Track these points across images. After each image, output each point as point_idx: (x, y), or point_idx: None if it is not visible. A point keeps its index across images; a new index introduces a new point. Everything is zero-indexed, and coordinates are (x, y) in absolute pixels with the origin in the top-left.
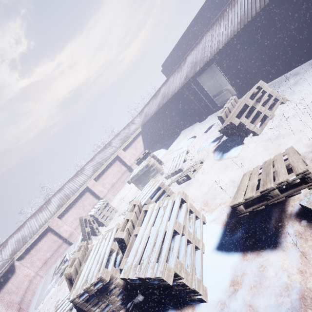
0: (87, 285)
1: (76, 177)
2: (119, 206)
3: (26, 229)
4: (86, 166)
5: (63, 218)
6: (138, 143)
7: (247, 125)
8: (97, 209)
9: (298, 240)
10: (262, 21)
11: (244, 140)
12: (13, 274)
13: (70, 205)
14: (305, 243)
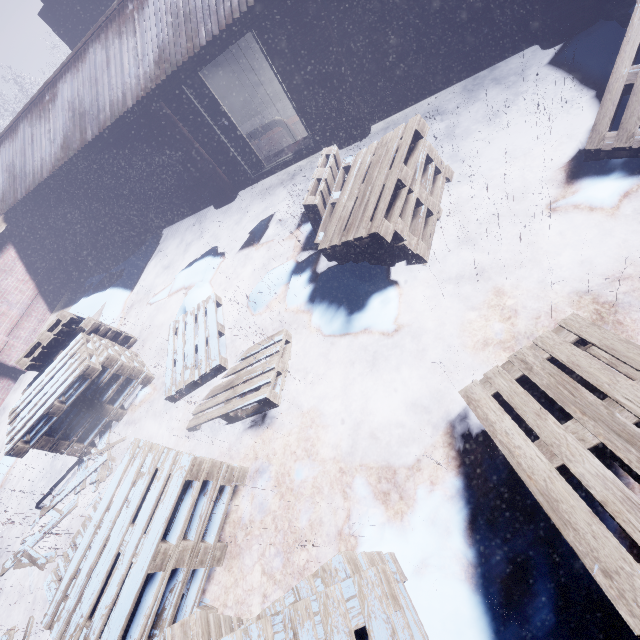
0: None
1: None
2: None
3: None
4: None
5: None
6: (7, 272)
7: (406, 239)
8: None
9: None
10: None
11: (391, 275)
12: None
13: None
14: None
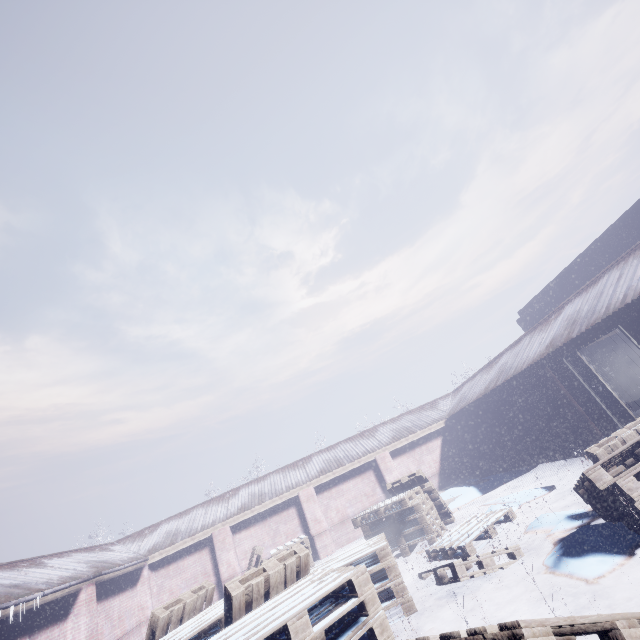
0: None
1: (292, 469)
2: None
3: (187, 520)
4: (315, 457)
5: (237, 534)
6: (429, 451)
7: (639, 501)
8: (282, 548)
9: None
10: None
11: None
12: (132, 587)
13: (258, 516)
14: None
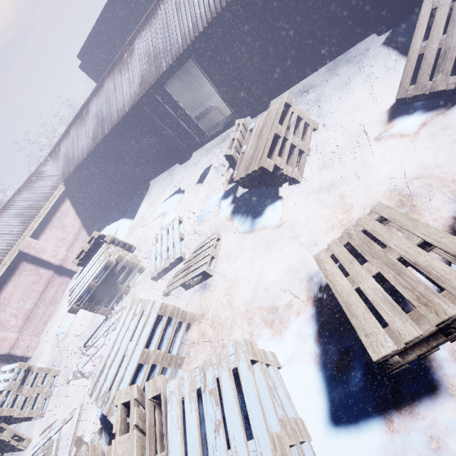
0: None
1: None
2: (60, 359)
3: None
4: None
5: None
6: (66, 214)
7: (284, 169)
8: (1, 398)
9: None
10: None
11: (279, 193)
12: None
13: None
14: None
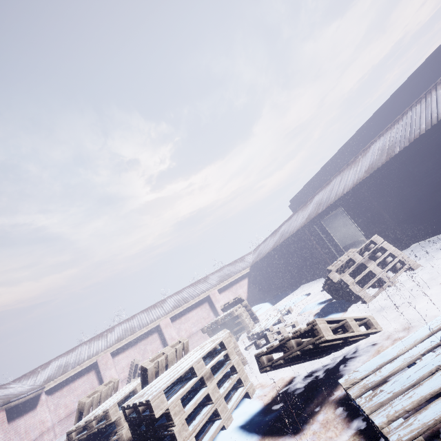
0: (91, 417)
1: (153, 309)
2: None
3: (74, 355)
4: (169, 299)
5: (116, 357)
6: (241, 287)
7: (350, 285)
8: None
9: (320, 428)
10: (392, 172)
11: (351, 307)
12: (33, 409)
13: (131, 343)
14: (324, 433)
